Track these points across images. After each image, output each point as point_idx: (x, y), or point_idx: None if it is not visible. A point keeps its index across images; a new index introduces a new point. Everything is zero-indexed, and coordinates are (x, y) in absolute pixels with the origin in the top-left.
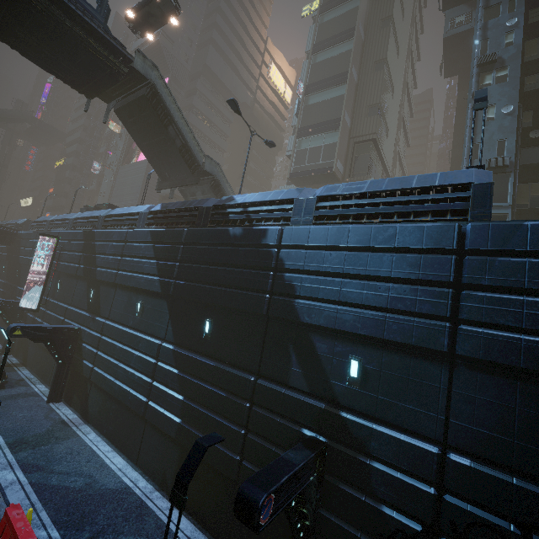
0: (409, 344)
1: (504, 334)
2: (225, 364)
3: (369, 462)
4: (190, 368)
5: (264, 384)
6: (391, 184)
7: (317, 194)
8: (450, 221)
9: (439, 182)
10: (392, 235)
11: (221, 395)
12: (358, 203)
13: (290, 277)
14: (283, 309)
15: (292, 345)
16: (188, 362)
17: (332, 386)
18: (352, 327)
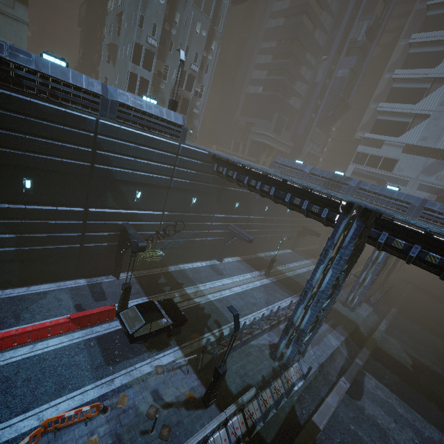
0: (159, 185)
1: (182, 181)
2: (53, 205)
3: (143, 223)
4: (19, 215)
5: (94, 210)
6: (156, 110)
7: (117, 98)
8: (175, 140)
9: (174, 120)
10: (159, 143)
11: (61, 223)
12: (143, 117)
13: (108, 155)
14: (104, 173)
15: (108, 190)
16: (13, 212)
17: (129, 203)
18: (141, 180)
